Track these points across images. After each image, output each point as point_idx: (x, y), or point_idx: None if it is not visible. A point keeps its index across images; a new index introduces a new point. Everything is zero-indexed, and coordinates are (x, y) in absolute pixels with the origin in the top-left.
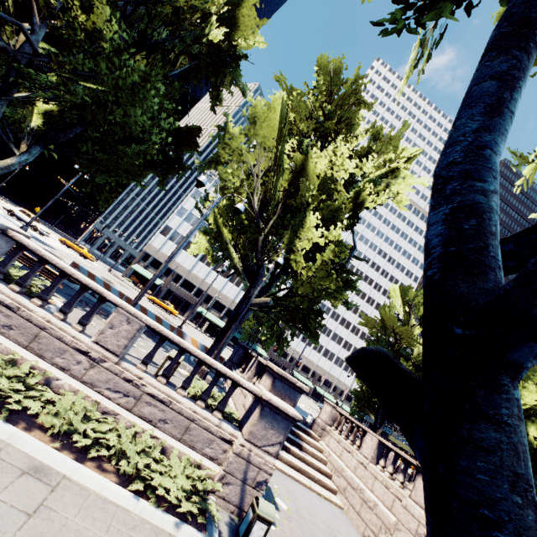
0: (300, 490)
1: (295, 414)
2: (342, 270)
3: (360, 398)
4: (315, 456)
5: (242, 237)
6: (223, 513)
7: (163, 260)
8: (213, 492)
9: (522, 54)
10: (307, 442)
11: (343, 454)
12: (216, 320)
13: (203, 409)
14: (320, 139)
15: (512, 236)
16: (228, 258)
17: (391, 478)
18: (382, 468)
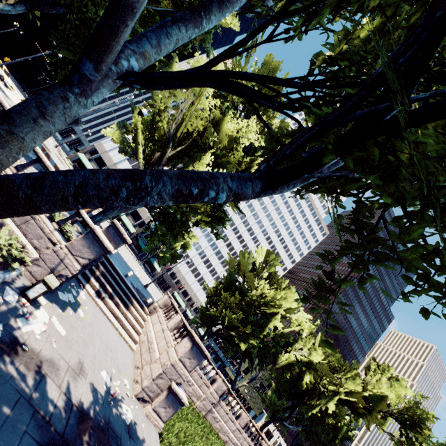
0: (107, 324)
1: (109, 246)
2: (219, 208)
3: (203, 314)
4: (136, 319)
5: (156, 151)
6: (25, 279)
7: (107, 161)
8: (25, 266)
9: (189, 14)
10: (137, 310)
11: (156, 324)
12: (129, 225)
13: (47, 217)
14: (244, 112)
15: (132, 71)
16: (136, 158)
17: (174, 341)
18: (173, 335)
